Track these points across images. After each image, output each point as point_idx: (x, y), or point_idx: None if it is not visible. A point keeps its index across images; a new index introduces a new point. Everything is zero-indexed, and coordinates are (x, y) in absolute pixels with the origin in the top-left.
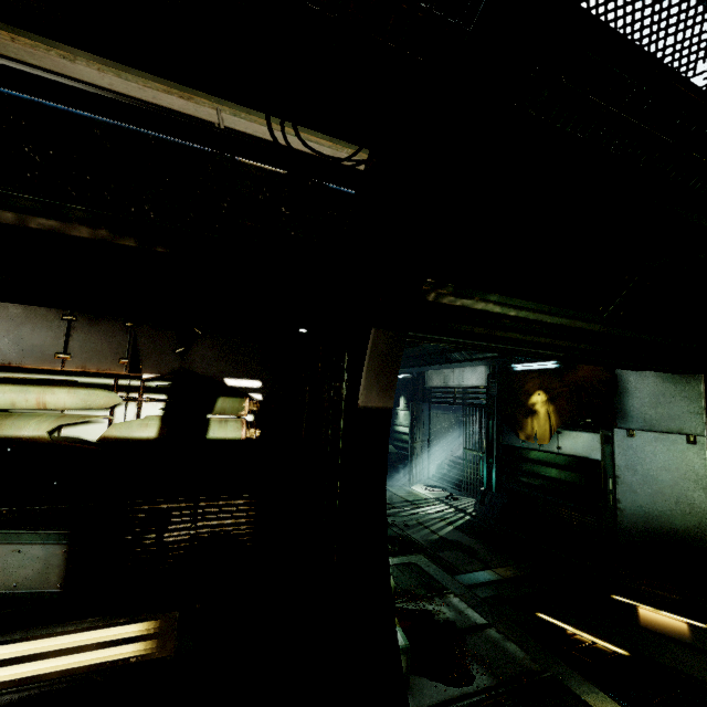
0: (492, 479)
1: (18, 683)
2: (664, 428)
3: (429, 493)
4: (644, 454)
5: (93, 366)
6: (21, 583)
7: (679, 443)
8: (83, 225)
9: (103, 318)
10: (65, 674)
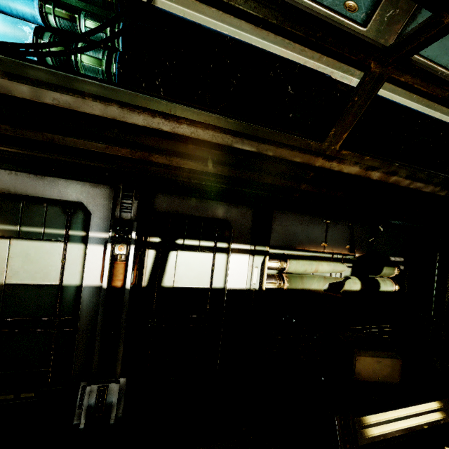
0: None
1: (400, 429)
2: None
3: None
4: None
5: (335, 249)
6: (381, 378)
7: None
8: (432, 185)
9: (339, 221)
10: (415, 426)
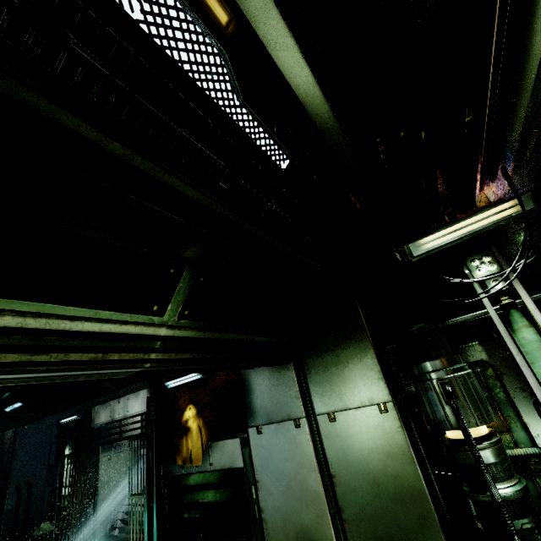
0: (154, 530)
1: None
2: (279, 417)
3: None
4: (272, 448)
5: None
6: None
7: (291, 429)
8: None
9: None
10: None
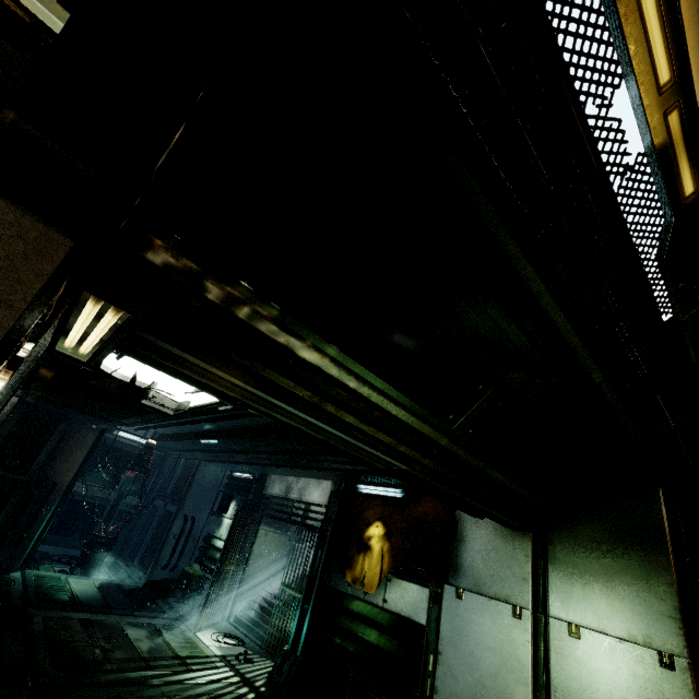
0: (301, 635)
1: None
2: (493, 592)
3: (217, 645)
4: (470, 624)
5: None
6: None
7: (506, 615)
8: None
9: None
10: None
